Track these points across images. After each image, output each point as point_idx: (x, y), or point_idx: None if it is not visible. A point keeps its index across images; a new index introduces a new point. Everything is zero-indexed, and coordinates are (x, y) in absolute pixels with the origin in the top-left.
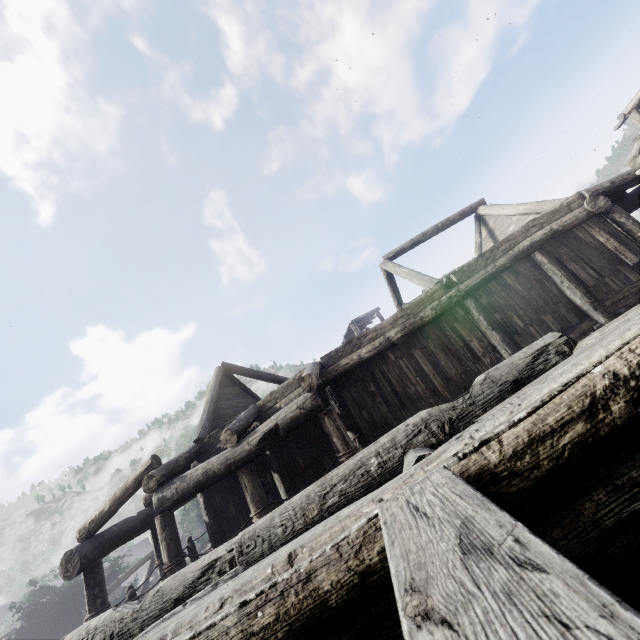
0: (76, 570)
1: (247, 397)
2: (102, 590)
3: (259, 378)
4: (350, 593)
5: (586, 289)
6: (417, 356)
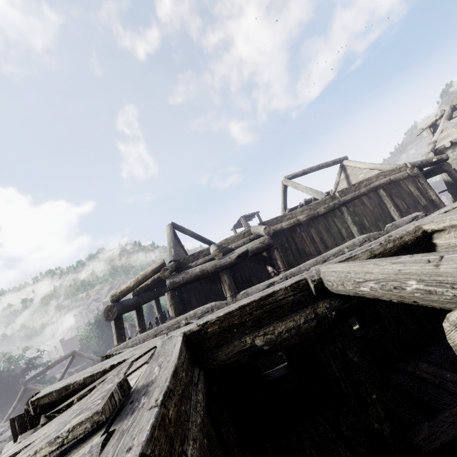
0: (114, 316)
1: (181, 248)
2: (124, 332)
3: (193, 237)
4: (413, 242)
5: (401, 213)
6: (312, 232)
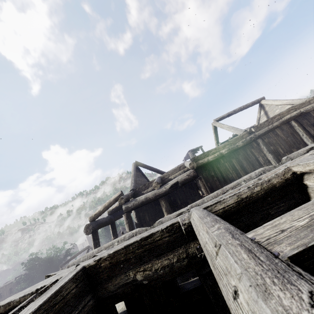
0: (91, 231)
1: (144, 178)
2: (98, 241)
3: (151, 170)
4: (282, 184)
5: (313, 139)
6: (233, 162)
